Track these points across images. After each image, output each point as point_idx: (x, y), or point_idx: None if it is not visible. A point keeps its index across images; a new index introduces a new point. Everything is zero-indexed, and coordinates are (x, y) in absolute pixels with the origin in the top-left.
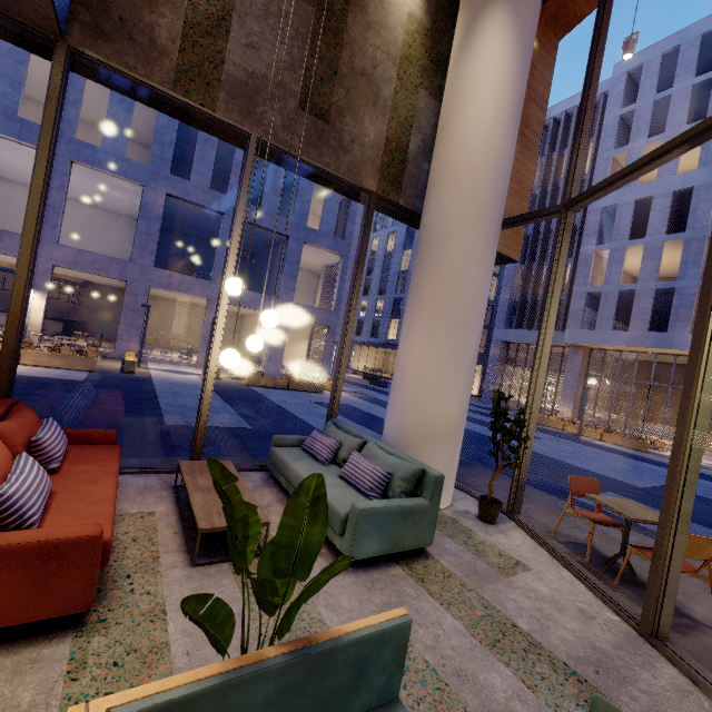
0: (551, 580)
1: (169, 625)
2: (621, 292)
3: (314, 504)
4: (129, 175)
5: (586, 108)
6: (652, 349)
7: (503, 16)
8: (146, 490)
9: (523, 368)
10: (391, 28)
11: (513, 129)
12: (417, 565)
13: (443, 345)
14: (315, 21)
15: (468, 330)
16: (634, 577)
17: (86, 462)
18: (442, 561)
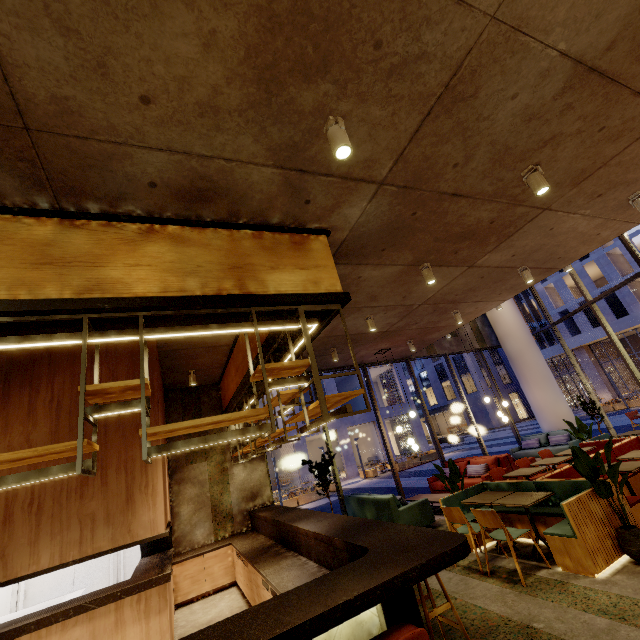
0: None
1: None
2: (579, 303)
3: (579, 421)
4: None
5: (535, 294)
6: (629, 328)
7: None
8: None
9: None
10: None
11: (518, 312)
12: None
13: (547, 389)
14: None
15: (551, 380)
16: None
17: None
18: None
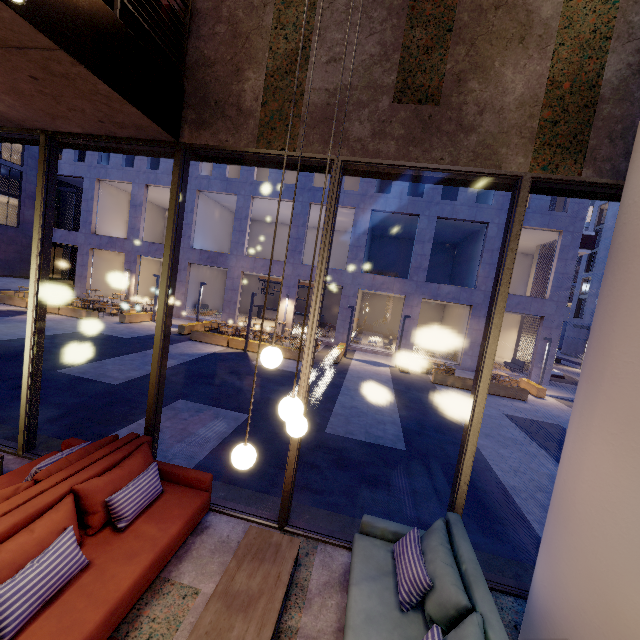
0: None
1: None
2: None
3: None
4: (345, 202)
5: None
6: None
7: None
8: (221, 546)
9: None
10: None
11: None
12: None
13: None
14: None
15: None
16: None
17: (158, 518)
18: None
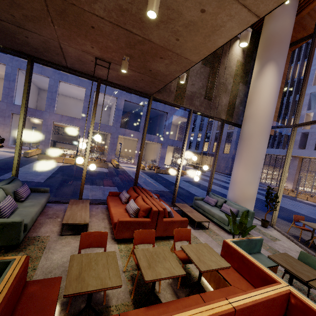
0: (287, 243)
1: (200, 240)
2: None
3: (245, 216)
4: (112, 94)
5: (302, 93)
6: None
7: (273, 66)
8: None
9: (268, 165)
10: (231, 66)
11: (275, 102)
12: (247, 236)
13: (250, 171)
14: (209, 72)
15: (258, 167)
16: (315, 246)
17: None
18: (254, 235)
